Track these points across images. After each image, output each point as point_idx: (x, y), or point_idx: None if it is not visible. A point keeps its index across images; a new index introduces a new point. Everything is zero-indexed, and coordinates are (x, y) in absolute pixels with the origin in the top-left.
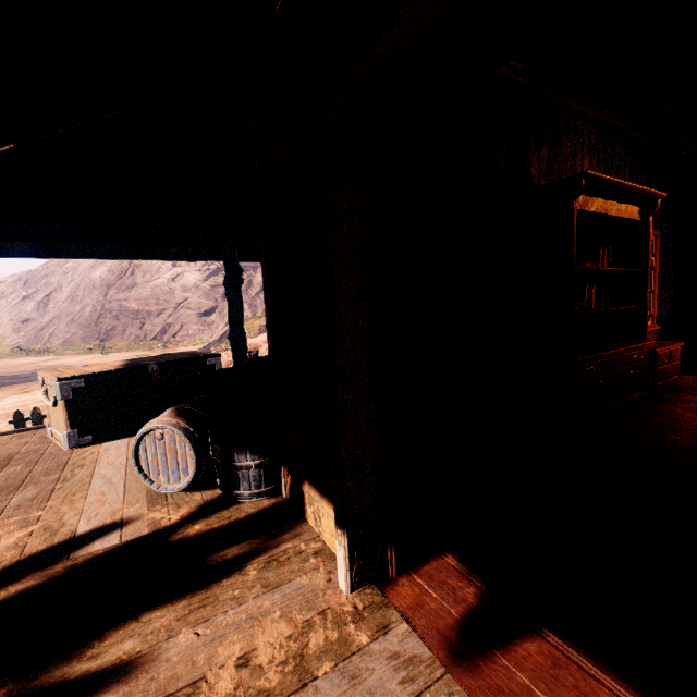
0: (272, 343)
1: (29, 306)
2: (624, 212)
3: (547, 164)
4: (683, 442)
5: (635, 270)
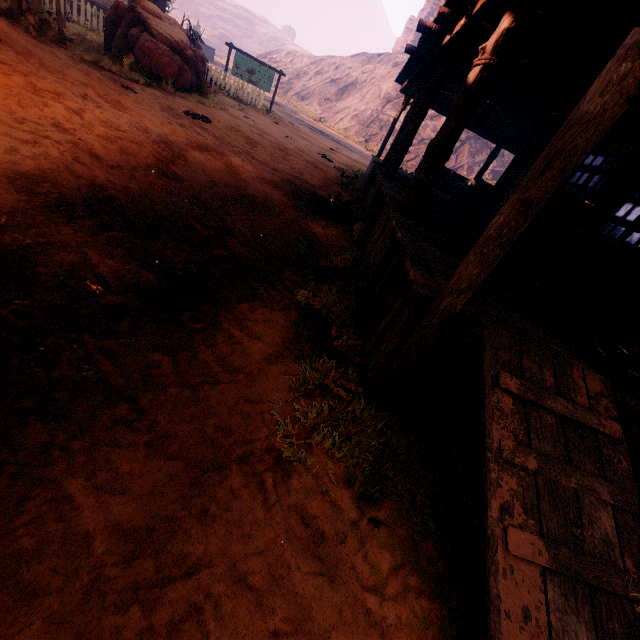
0: (500, 179)
1: (333, 89)
2: None
3: None
4: None
5: None
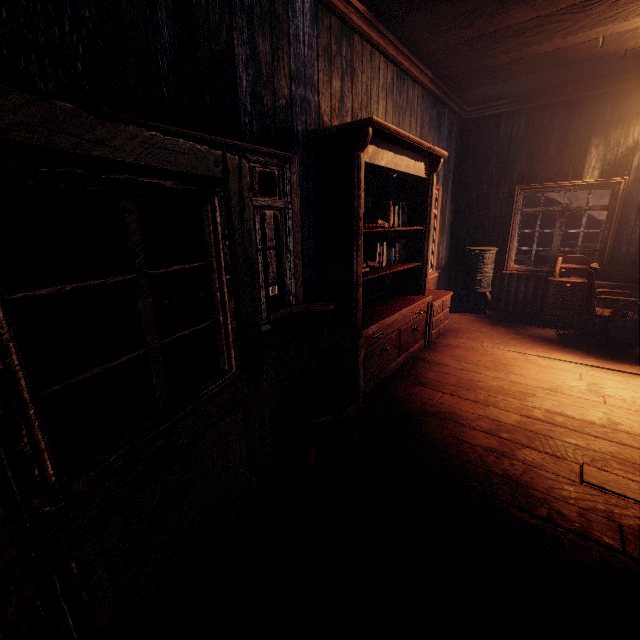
0: None
1: None
2: (413, 169)
3: (340, 101)
4: (447, 405)
5: (420, 229)
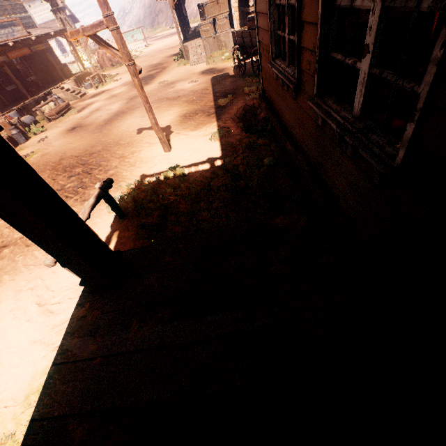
0: None
1: (161, 3)
2: None
3: None
4: None
5: None
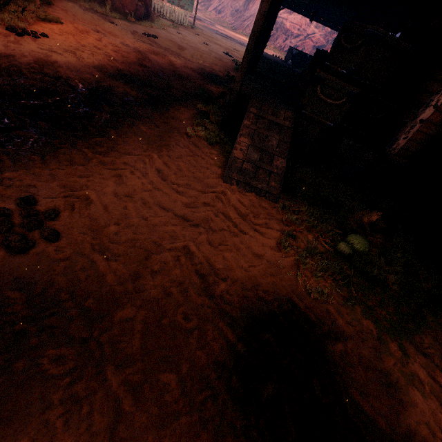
0: None
1: (241, 1)
2: None
3: None
4: None
5: None
